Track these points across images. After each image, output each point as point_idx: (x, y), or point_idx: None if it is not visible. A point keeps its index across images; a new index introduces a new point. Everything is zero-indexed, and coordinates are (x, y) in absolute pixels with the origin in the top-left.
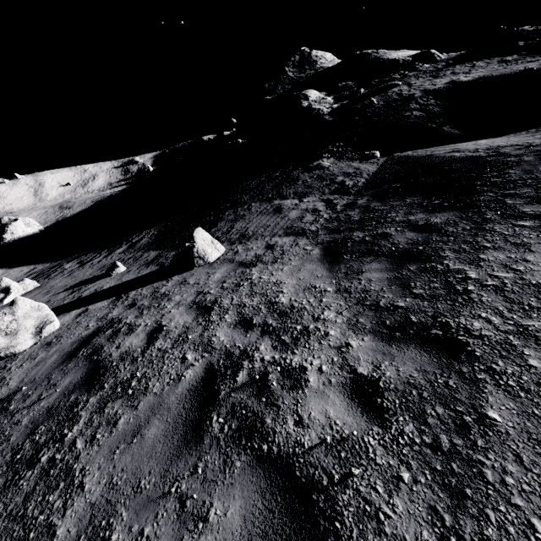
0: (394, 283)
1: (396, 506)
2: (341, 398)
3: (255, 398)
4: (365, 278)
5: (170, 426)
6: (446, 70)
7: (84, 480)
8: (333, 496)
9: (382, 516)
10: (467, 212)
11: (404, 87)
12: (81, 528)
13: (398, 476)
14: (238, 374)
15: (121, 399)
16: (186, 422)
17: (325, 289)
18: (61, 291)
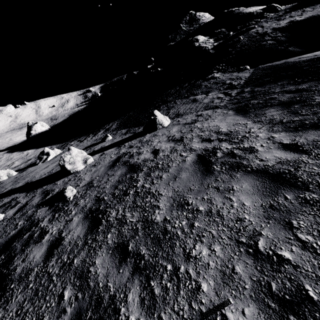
0: (288, 113)
1: None
2: (279, 151)
3: (232, 158)
4: (268, 115)
5: (192, 173)
6: (285, 15)
7: (159, 193)
8: (293, 174)
9: None
10: None
11: (259, 28)
12: (171, 203)
13: None
14: (217, 154)
15: (157, 171)
16: (200, 170)
17: (246, 123)
18: None
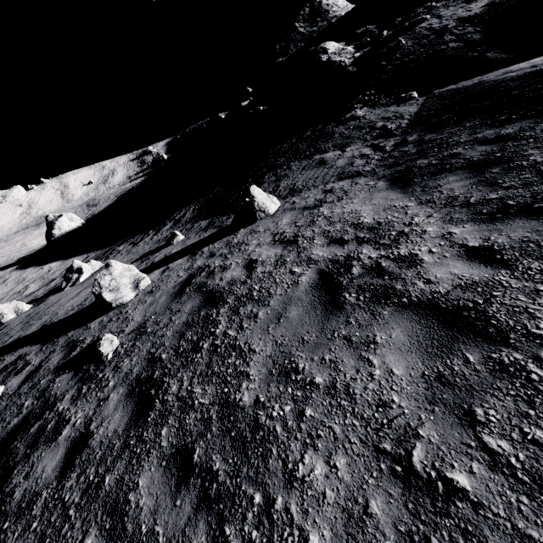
0: (479, 185)
1: (541, 304)
2: (460, 262)
3: (378, 278)
4: (446, 189)
5: (308, 307)
6: None
7: (251, 347)
8: (482, 310)
9: (531, 310)
10: (542, 117)
11: (433, 20)
12: (269, 367)
13: (536, 290)
14: (352, 269)
15: (250, 304)
16: (321, 302)
17: (406, 205)
18: (130, 263)
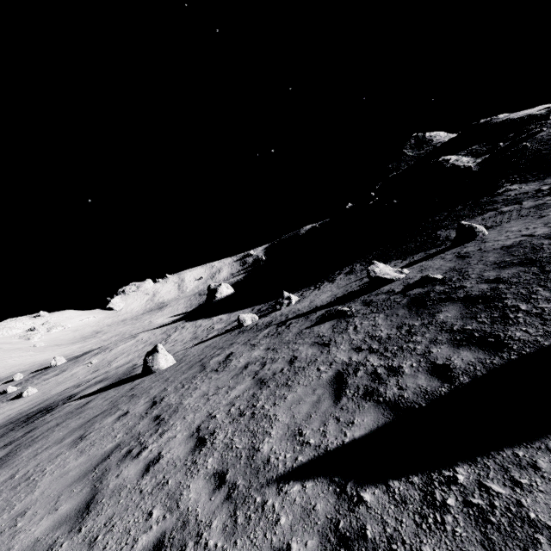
0: None
1: None
2: None
3: None
4: None
5: None
6: None
7: None
8: None
9: None
10: None
11: None
12: None
13: None
14: None
15: None
16: None
17: None
18: (342, 286)
